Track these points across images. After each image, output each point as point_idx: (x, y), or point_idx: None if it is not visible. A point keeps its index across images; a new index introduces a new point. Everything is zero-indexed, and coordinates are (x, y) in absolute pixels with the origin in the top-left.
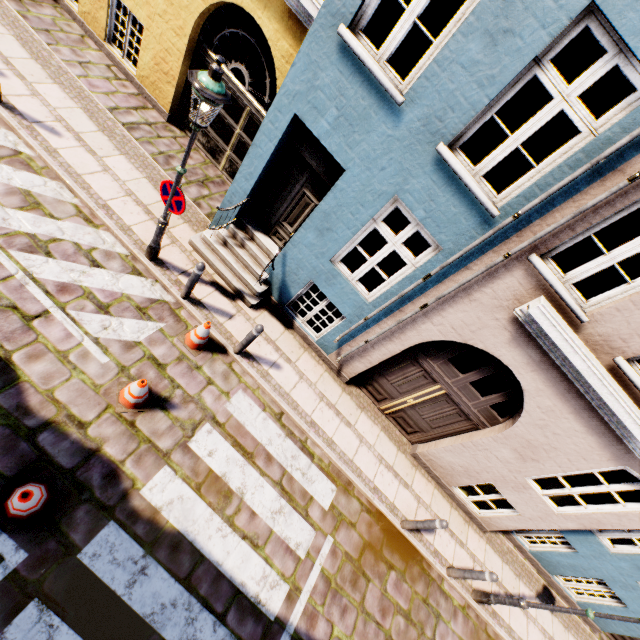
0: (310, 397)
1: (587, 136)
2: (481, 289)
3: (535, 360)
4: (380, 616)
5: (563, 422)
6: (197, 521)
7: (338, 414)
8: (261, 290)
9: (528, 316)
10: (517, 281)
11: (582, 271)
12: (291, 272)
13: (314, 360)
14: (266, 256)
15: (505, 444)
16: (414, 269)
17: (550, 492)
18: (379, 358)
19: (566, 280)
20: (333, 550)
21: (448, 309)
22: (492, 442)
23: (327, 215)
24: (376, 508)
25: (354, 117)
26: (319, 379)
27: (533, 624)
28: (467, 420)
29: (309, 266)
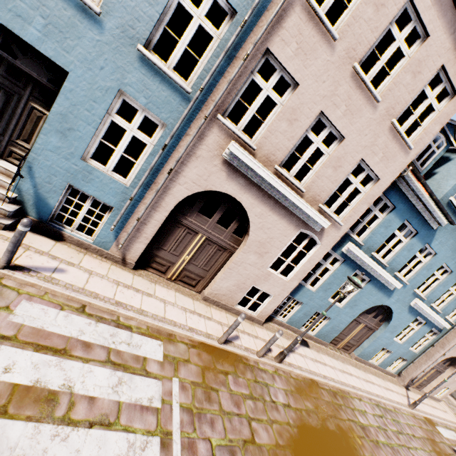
0: (107, 285)
1: (217, 40)
2: (200, 147)
3: (243, 185)
4: (237, 409)
5: (269, 219)
6: (17, 446)
7: (138, 291)
8: (12, 209)
9: (230, 155)
10: (217, 135)
11: (243, 121)
12: (43, 182)
13: (97, 259)
14: (7, 177)
15: (250, 252)
16: (153, 147)
17: (280, 269)
18: (153, 231)
19: (239, 129)
20: (182, 386)
21: (186, 169)
22: (243, 255)
23: (64, 116)
24: (198, 342)
25: (62, 25)
26: (109, 271)
27: (306, 358)
28: (225, 251)
29: (61, 170)
